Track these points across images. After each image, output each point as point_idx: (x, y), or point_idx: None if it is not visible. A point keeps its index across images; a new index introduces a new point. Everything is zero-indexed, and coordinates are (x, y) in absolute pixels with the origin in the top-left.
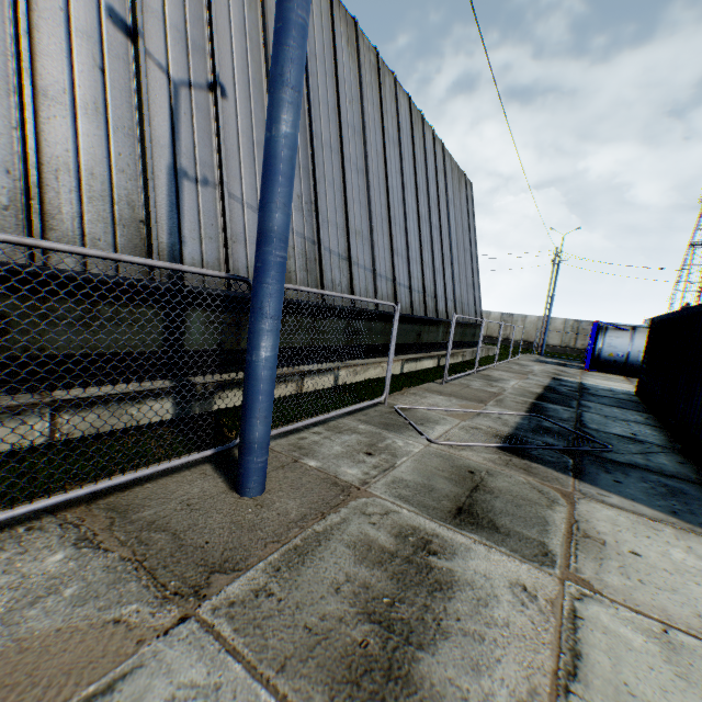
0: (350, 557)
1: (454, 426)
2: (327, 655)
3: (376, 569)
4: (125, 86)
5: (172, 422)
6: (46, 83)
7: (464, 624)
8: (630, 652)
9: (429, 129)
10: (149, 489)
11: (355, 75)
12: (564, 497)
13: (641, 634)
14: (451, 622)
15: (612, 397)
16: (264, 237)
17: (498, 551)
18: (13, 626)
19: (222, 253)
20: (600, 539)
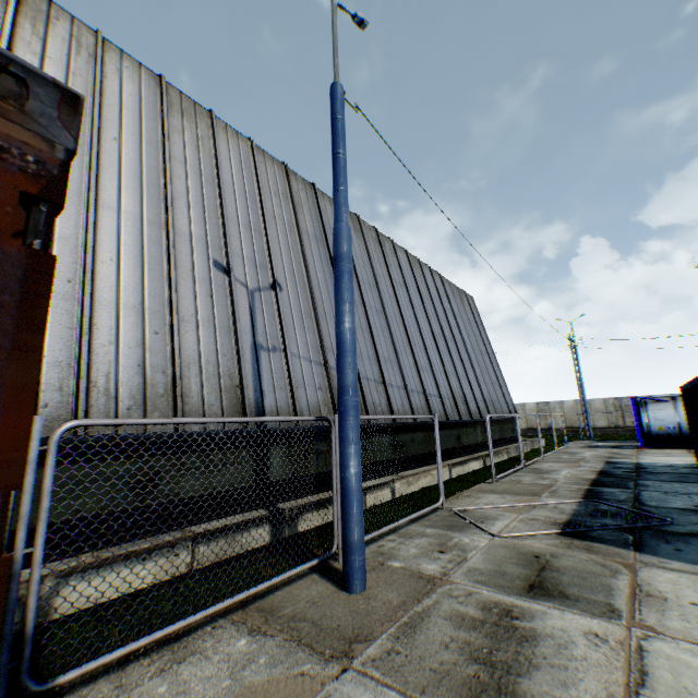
0: (449, 625)
1: (512, 519)
2: (452, 683)
3: (472, 631)
4: (224, 301)
5: (267, 548)
6: (183, 313)
7: (550, 660)
8: (688, 668)
9: (426, 267)
10: (280, 595)
11: (363, 248)
12: (625, 567)
13: (697, 657)
14: (539, 659)
15: (671, 472)
16: (344, 390)
17: (570, 611)
18: (239, 680)
19: (289, 398)
20: (661, 595)
